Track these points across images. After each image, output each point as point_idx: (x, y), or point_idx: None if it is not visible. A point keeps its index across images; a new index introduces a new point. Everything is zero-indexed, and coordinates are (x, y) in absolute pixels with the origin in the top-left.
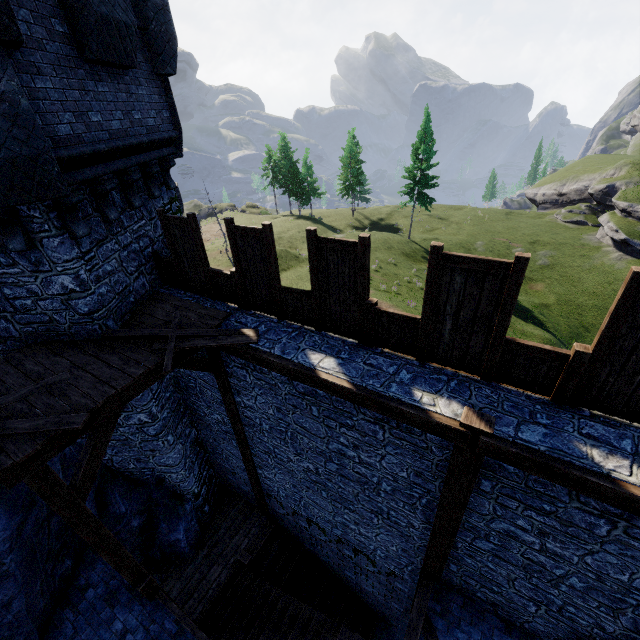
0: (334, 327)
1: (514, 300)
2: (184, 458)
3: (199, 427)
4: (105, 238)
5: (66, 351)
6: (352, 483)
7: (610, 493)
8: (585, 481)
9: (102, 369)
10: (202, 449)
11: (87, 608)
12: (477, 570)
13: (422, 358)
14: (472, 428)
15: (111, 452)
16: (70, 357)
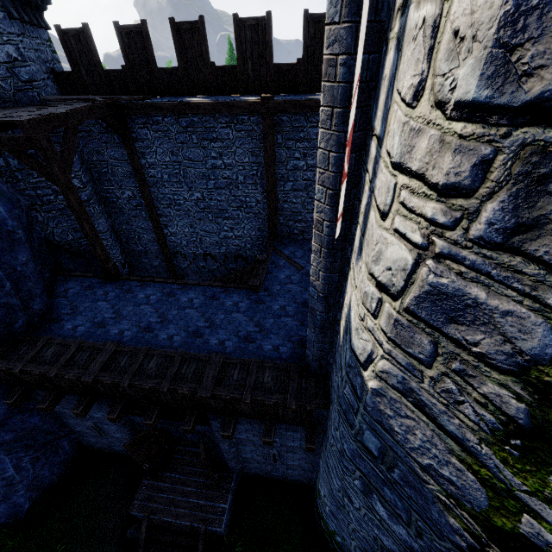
0: (195, 90)
1: (271, 38)
2: (109, 231)
3: (113, 218)
4: (24, 34)
5: (18, 108)
6: (224, 191)
7: (314, 104)
8: (306, 103)
9: (56, 107)
10: (118, 239)
11: (73, 295)
12: (290, 210)
13: (243, 92)
14: (266, 98)
15: (52, 224)
16: (24, 108)
